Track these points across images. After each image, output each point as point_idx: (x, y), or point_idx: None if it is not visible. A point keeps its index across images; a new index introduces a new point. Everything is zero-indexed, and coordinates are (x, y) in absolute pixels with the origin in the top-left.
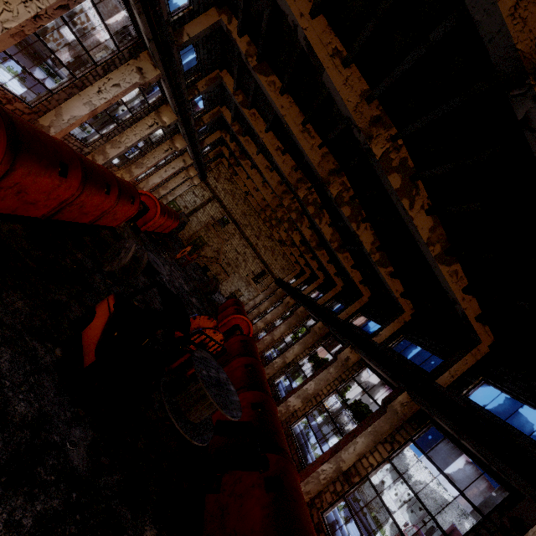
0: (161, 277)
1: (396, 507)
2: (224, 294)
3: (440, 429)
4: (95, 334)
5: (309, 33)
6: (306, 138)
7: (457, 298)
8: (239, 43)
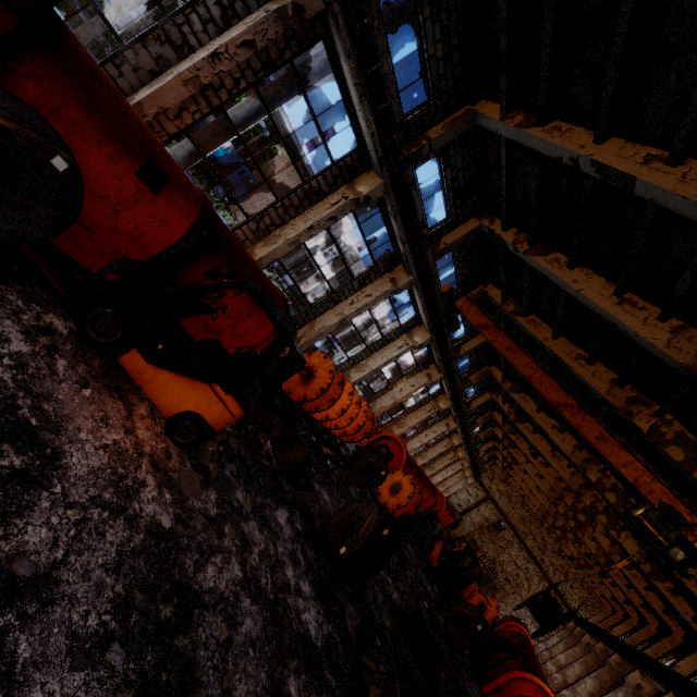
0: None
1: None
2: None
3: None
4: (436, 555)
5: (537, 419)
6: (555, 461)
7: None
8: (503, 407)
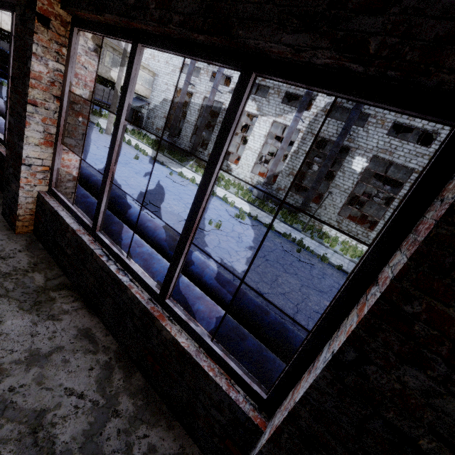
0: None
1: None
2: None
3: None
4: None
5: None
6: None
7: None
8: None
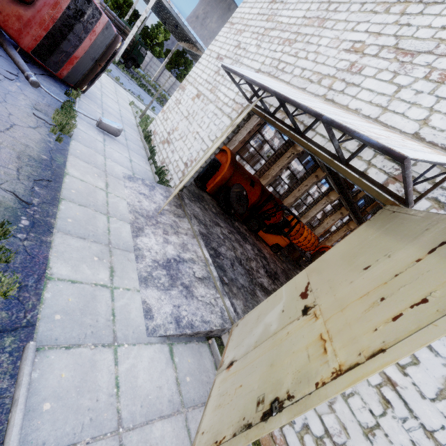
0: None
1: None
2: None
3: None
4: None
5: None
6: None
7: None
8: None
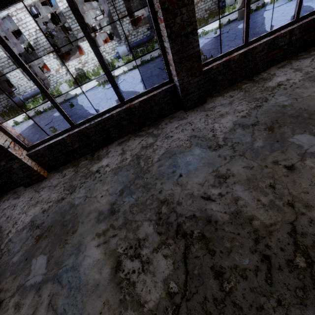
0: None
1: None
2: None
3: None
4: None
5: None
6: None
7: None
8: None
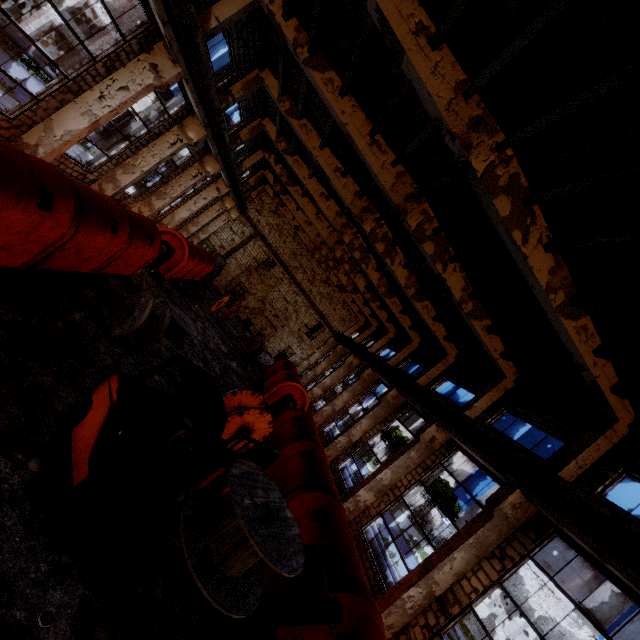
0: (191, 338)
1: (490, 614)
2: (272, 353)
3: (570, 542)
4: (89, 435)
5: (383, 1)
6: (375, 153)
7: (587, 363)
8: (285, 28)
